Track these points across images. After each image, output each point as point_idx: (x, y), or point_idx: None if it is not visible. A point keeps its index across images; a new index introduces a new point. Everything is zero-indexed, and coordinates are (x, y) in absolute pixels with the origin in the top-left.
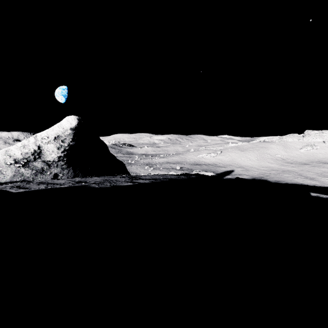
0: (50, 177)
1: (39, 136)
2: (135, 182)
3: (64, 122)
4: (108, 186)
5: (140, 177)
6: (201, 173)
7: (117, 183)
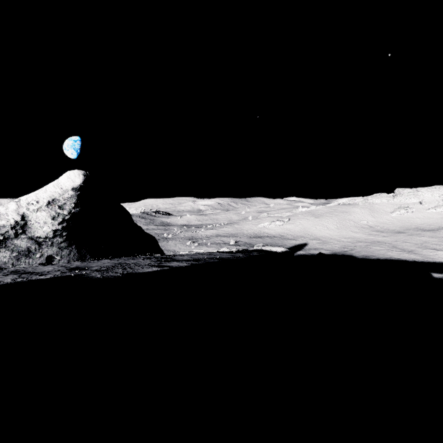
0: (42, 262)
1: (24, 200)
2: (164, 265)
3: (63, 179)
4: (118, 275)
5: (174, 257)
6: (266, 249)
7: (134, 269)
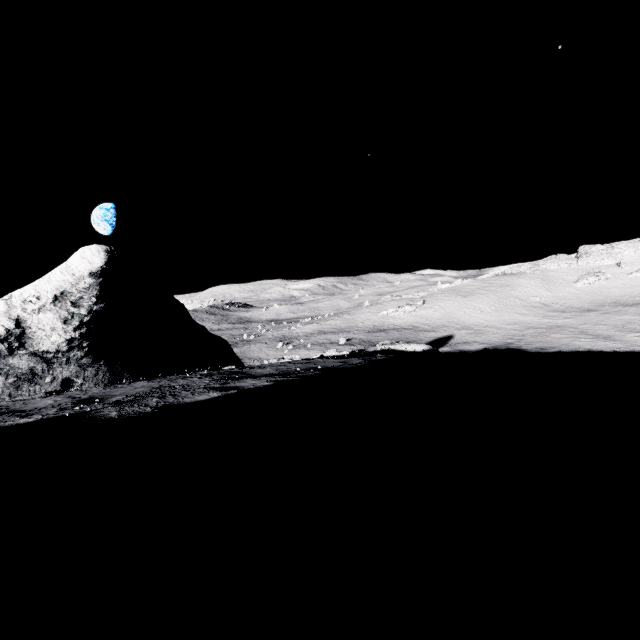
0: (55, 388)
1: (18, 296)
2: (229, 387)
3: (74, 260)
4: (146, 411)
5: (249, 370)
6: (397, 349)
7: (178, 397)
